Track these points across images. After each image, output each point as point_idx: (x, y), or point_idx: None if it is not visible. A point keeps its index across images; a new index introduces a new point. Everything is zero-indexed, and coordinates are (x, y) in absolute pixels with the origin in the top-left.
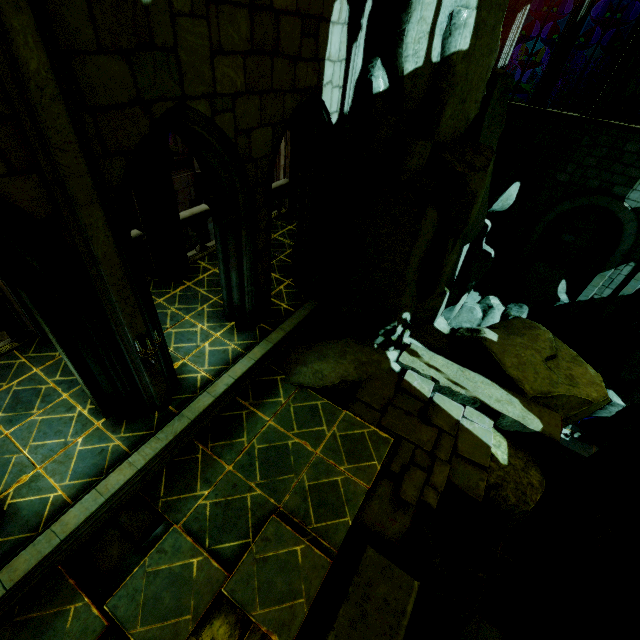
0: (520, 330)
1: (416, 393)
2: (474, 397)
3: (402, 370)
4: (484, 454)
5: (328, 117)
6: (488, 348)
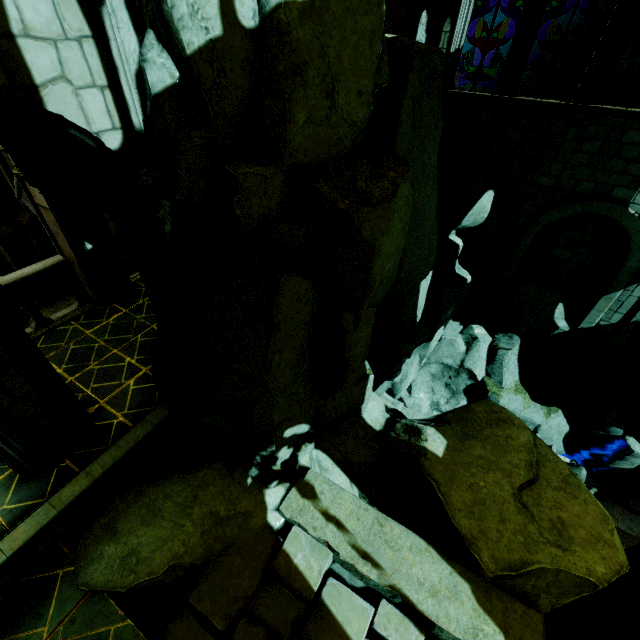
0: (482, 428)
1: (295, 582)
2: (392, 588)
3: (288, 522)
4: None
5: (93, 139)
6: (427, 472)
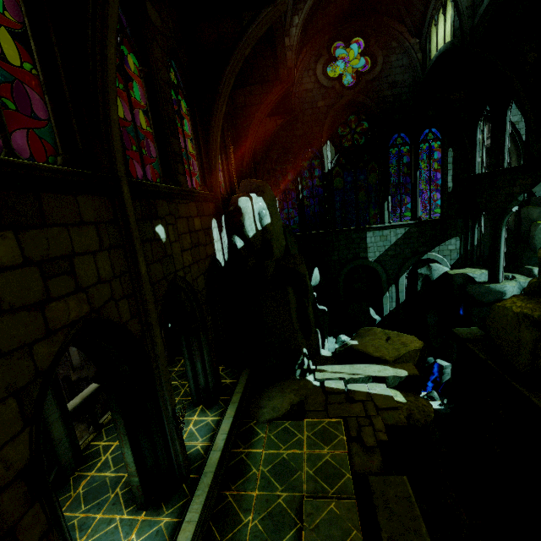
0: (365, 333)
1: (337, 390)
2: (367, 375)
3: (321, 384)
4: (392, 401)
5: (220, 264)
6: (356, 349)
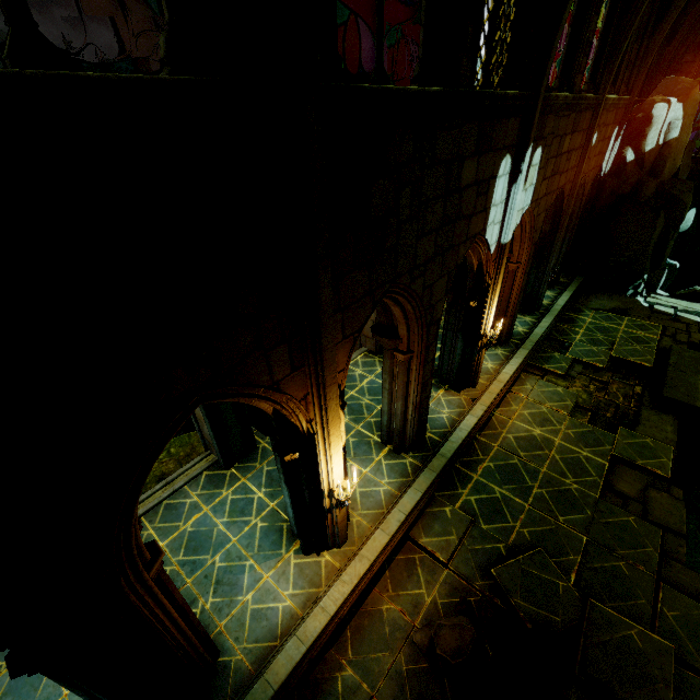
0: None
1: (664, 312)
2: None
3: (649, 307)
4: None
5: (600, 176)
6: None
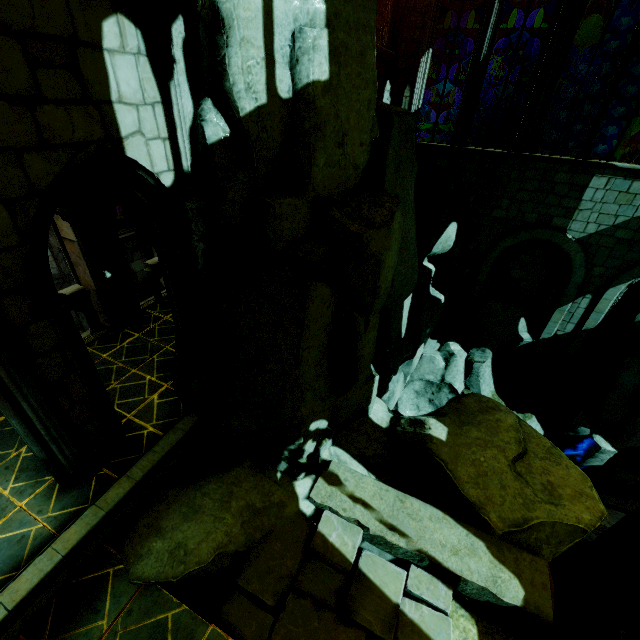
0: (475, 415)
1: (333, 557)
2: (419, 551)
3: (318, 509)
4: None
5: (154, 178)
6: (435, 454)
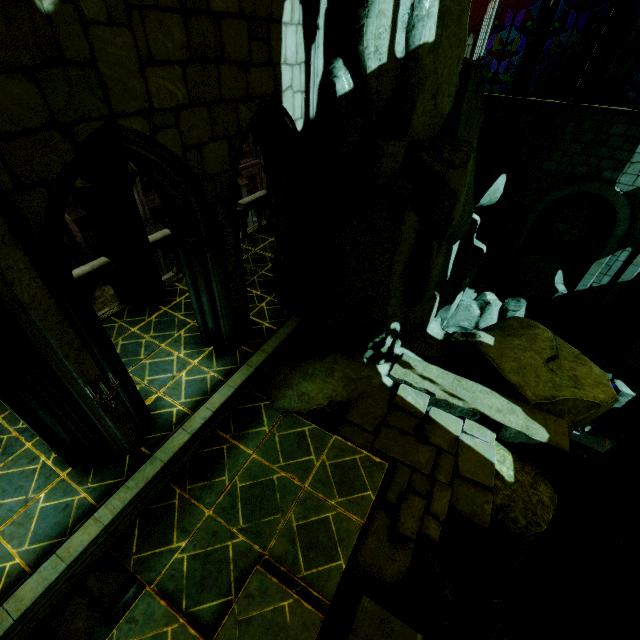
0: (517, 330)
1: (411, 409)
2: (473, 409)
3: (395, 384)
4: (488, 473)
5: (292, 124)
6: (484, 353)
